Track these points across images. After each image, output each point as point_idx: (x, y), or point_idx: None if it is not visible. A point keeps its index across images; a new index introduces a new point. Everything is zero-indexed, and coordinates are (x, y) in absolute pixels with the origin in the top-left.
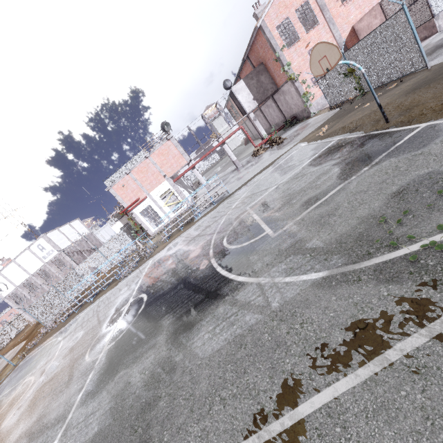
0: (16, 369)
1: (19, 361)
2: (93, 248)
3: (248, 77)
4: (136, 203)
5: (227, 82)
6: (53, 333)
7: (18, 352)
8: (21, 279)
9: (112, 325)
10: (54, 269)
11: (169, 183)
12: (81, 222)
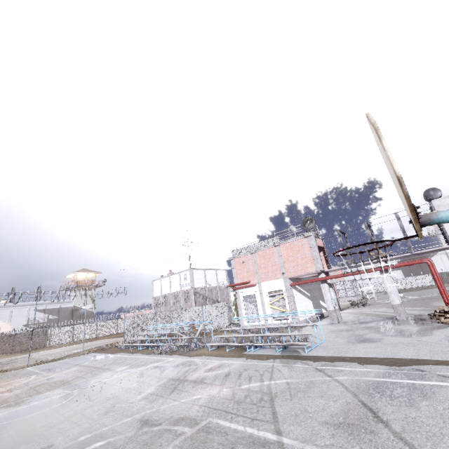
0: (74, 357)
1: (87, 352)
2: (219, 301)
3: None
4: (244, 285)
5: (433, 191)
6: (108, 352)
7: (110, 343)
8: (166, 291)
9: (31, 401)
10: (182, 298)
11: (285, 283)
12: (226, 273)
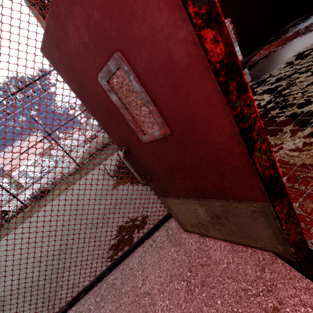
0: None
1: None
2: None
3: (80, 106)
4: (14, 169)
5: (72, 106)
6: None
7: None
8: None
9: None
10: None
11: (36, 157)
12: None
